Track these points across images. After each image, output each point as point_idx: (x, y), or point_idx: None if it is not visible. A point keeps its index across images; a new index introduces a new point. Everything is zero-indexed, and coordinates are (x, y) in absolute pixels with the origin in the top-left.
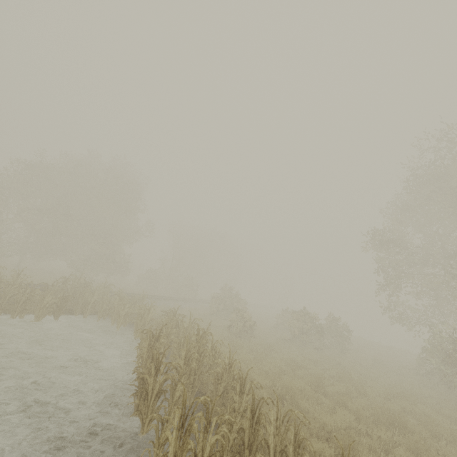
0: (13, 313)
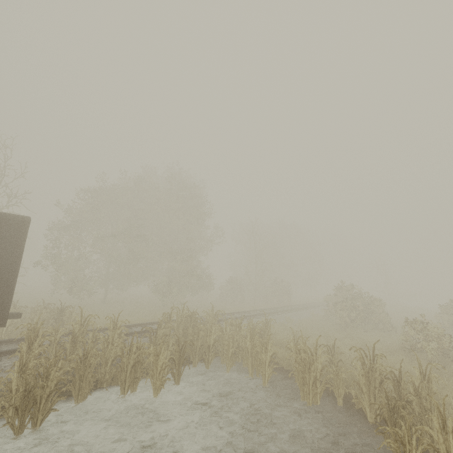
0: (122, 387)
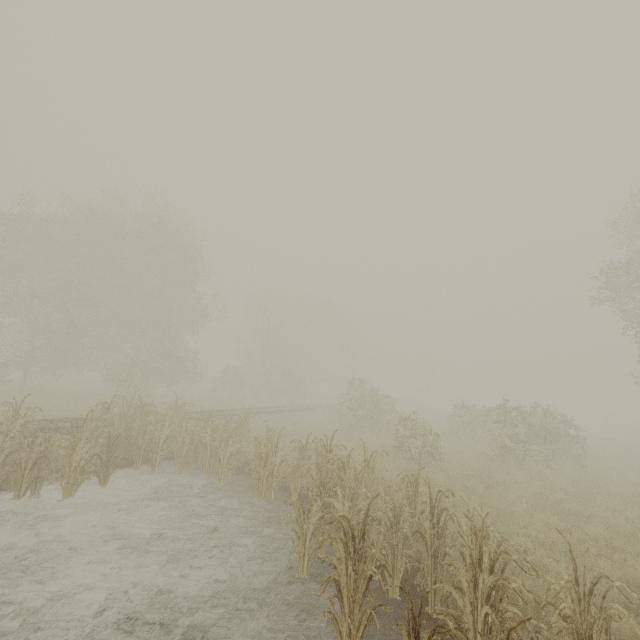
0: (16, 488)
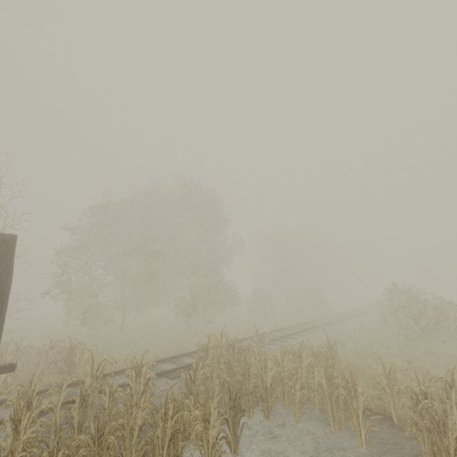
0: None
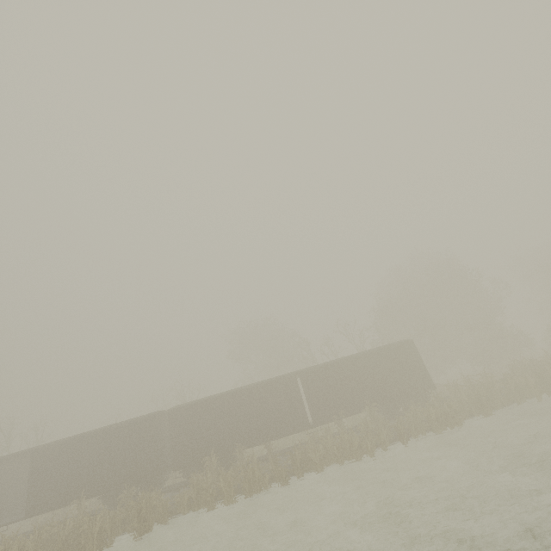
0: (516, 400)
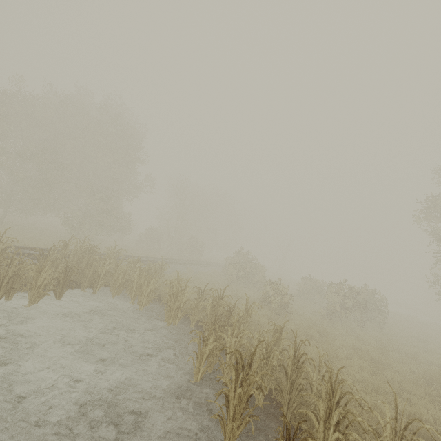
0: None
